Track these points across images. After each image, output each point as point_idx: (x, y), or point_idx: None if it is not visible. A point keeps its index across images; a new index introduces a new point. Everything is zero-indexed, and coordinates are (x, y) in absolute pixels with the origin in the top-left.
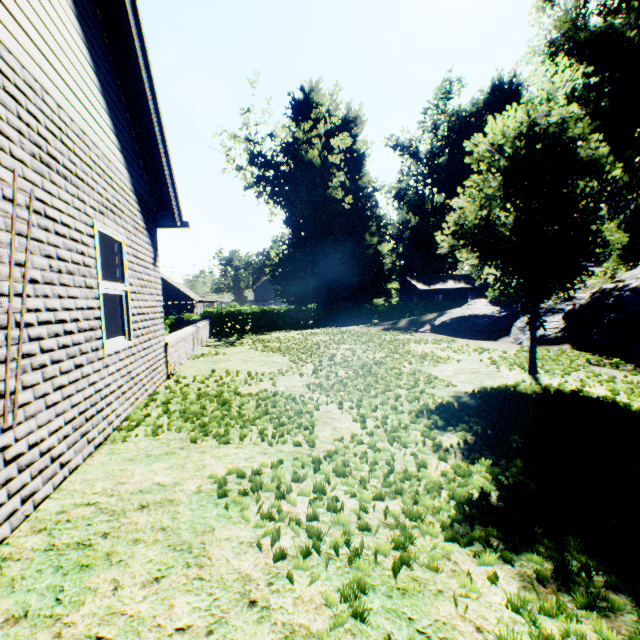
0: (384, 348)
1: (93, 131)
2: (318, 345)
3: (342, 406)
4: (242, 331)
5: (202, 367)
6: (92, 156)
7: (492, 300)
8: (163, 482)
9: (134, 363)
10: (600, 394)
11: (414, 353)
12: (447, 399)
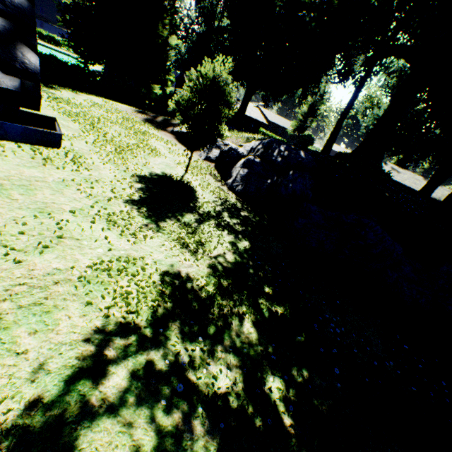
0: (138, 138)
1: None
2: (99, 121)
3: (105, 166)
4: None
5: None
6: None
7: None
8: (40, 176)
9: None
10: (196, 184)
11: (150, 147)
12: (146, 173)
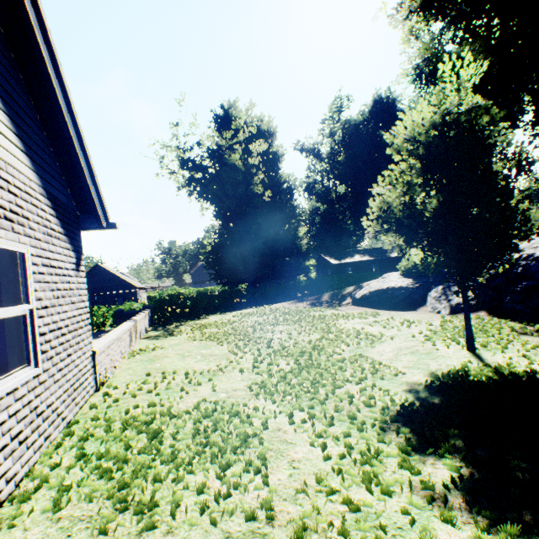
0: (317, 327)
1: None
2: (254, 328)
3: (293, 420)
4: (181, 314)
5: (137, 368)
6: None
7: (404, 273)
8: None
9: (43, 393)
10: None
11: (347, 332)
12: (406, 397)
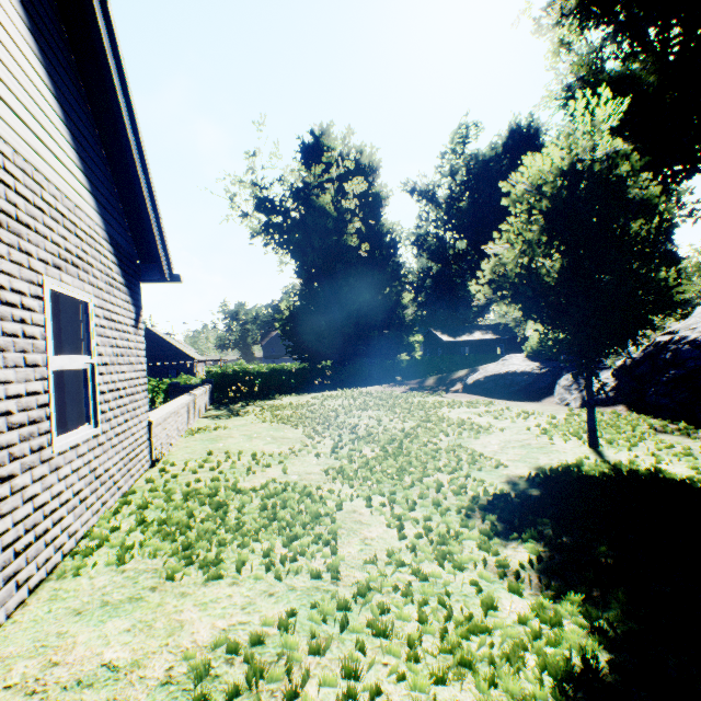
0: (413, 415)
1: (48, 166)
2: (336, 412)
3: (371, 503)
4: (249, 394)
5: (197, 447)
6: (45, 196)
7: (530, 355)
8: (116, 661)
9: (101, 456)
10: (682, 473)
11: (449, 421)
12: (501, 488)
